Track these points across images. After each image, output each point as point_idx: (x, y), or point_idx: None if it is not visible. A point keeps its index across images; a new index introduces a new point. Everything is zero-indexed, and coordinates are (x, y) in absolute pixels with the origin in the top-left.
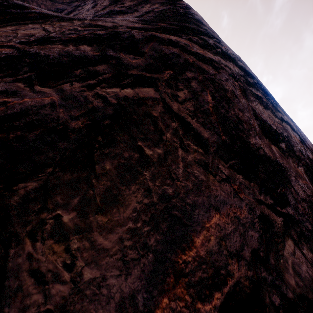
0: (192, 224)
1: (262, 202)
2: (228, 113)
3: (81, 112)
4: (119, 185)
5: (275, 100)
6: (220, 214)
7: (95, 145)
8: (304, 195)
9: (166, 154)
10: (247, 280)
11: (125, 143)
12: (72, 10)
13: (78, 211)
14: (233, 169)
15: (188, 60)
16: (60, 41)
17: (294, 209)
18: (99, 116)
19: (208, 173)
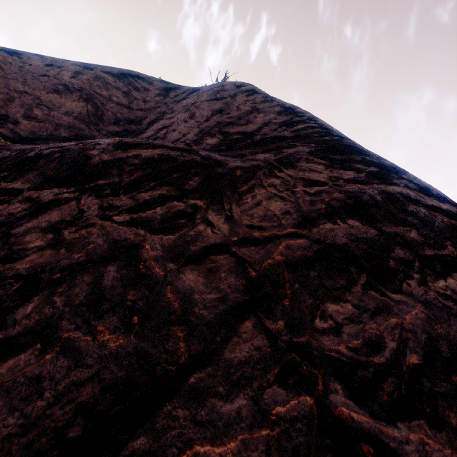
0: None
1: None
2: None
3: None
4: None
5: None
6: None
7: None
8: None
9: None
10: None
11: None
12: (156, 117)
13: None
14: None
15: (444, 222)
16: (322, 217)
17: None
18: None
19: None
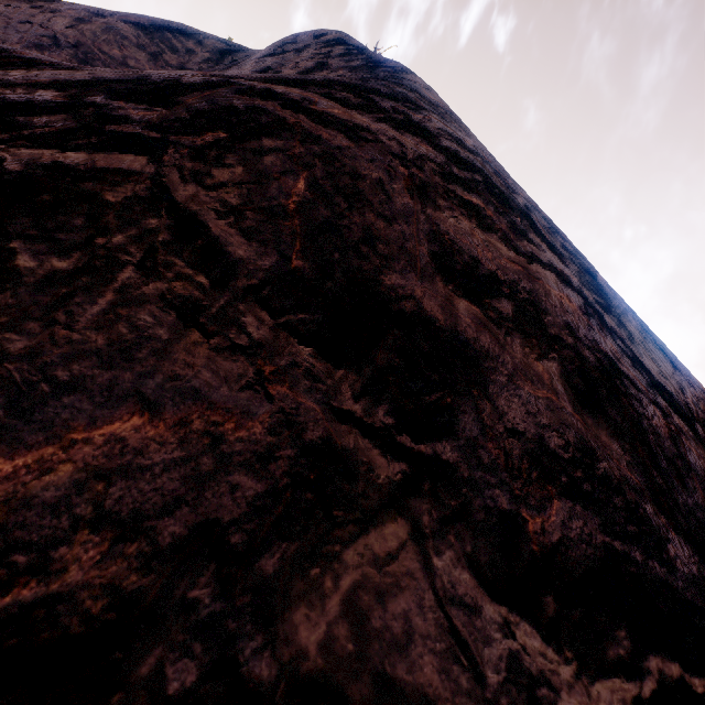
0: (21, 425)
1: (353, 417)
2: (342, 218)
3: None
4: None
5: (532, 221)
6: (152, 418)
7: None
8: (526, 422)
9: (76, 272)
10: (104, 598)
11: None
12: None
13: None
14: (289, 332)
15: (285, 120)
16: (7, 85)
17: (466, 449)
18: None
19: (189, 326)
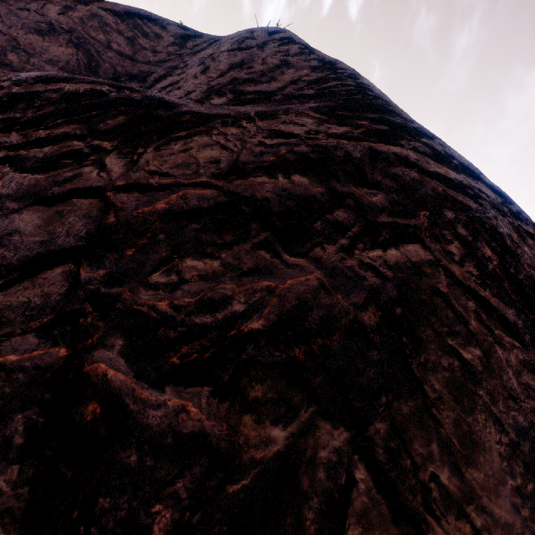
0: None
1: None
2: (519, 274)
3: (363, 297)
4: (462, 415)
5: None
6: None
7: (405, 351)
8: None
9: (486, 356)
10: None
11: (434, 343)
12: (164, 73)
13: (447, 463)
14: None
15: (437, 190)
16: (261, 170)
17: None
18: (385, 301)
19: None
